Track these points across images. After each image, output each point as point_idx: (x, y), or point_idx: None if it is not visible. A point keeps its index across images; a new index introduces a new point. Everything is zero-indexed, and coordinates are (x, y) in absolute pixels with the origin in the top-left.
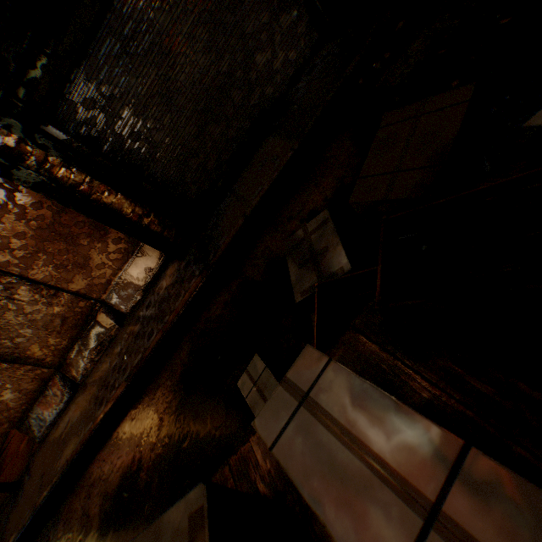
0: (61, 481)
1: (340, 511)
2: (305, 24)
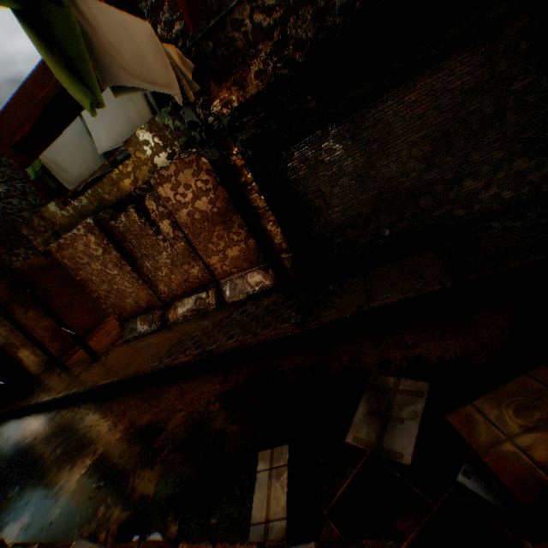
0: (117, 383)
1: None
2: (540, 173)
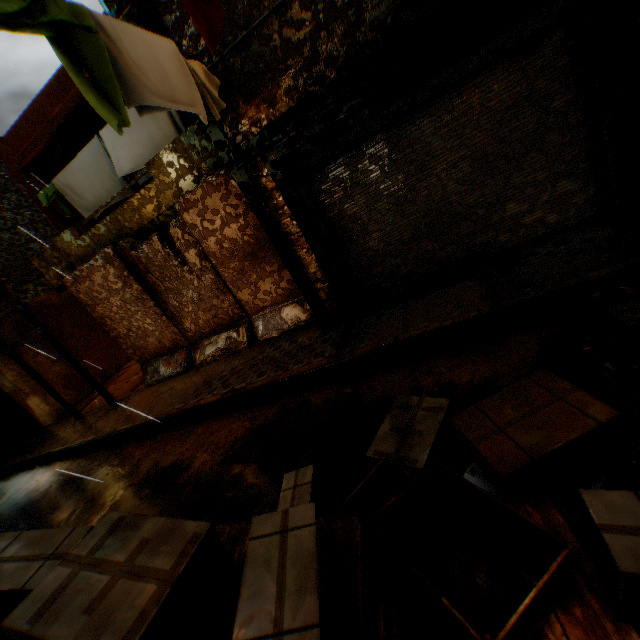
0: (139, 427)
1: (249, 595)
2: (586, 195)
